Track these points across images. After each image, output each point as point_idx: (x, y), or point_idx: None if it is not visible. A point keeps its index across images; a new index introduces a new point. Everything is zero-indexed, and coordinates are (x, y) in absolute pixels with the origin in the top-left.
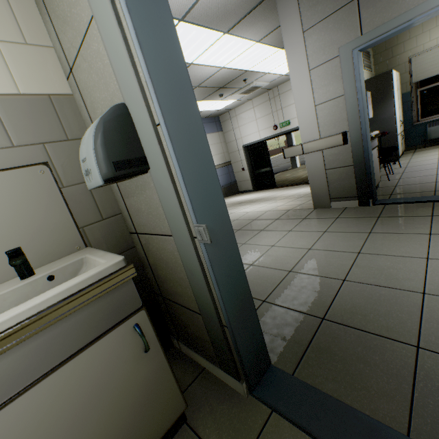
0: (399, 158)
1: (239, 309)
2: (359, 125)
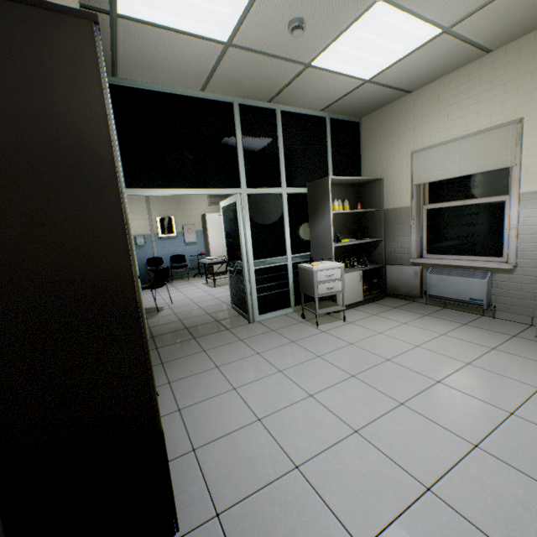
0: (223, 274)
1: None
2: None
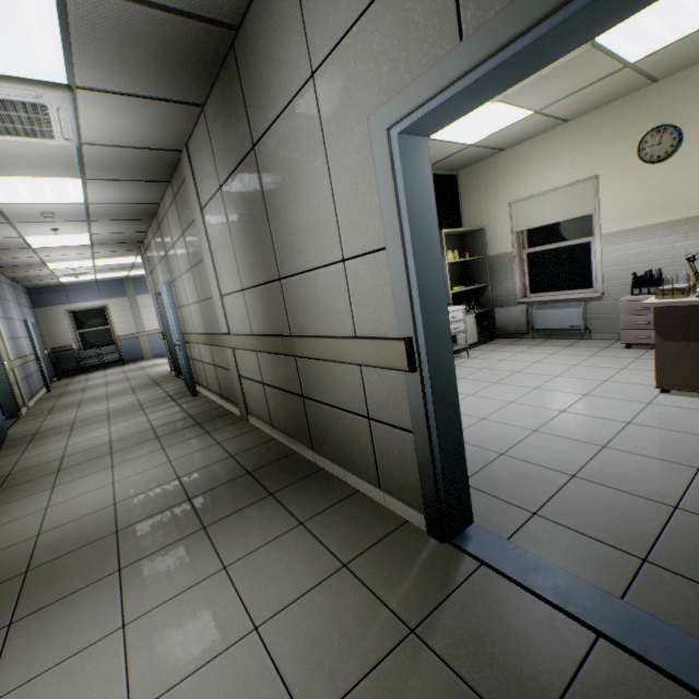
0: None
1: (5, 395)
2: (165, 331)
